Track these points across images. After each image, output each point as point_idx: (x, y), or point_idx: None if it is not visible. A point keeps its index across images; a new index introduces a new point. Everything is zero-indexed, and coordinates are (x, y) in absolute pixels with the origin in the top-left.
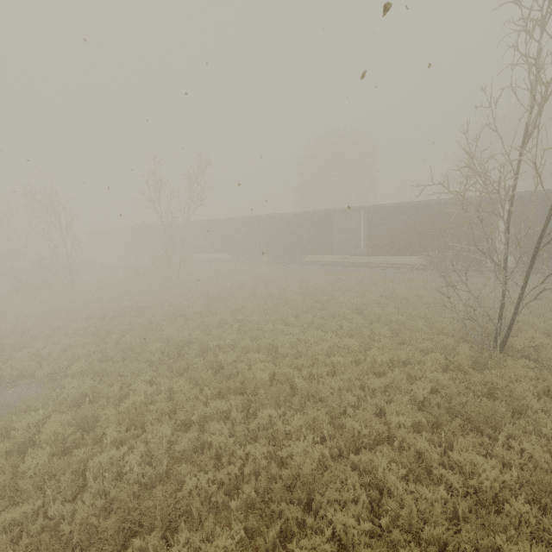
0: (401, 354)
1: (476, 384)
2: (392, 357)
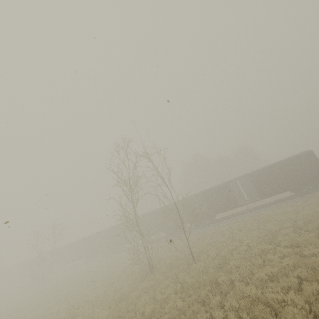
0: (118, 286)
1: (133, 288)
2: (115, 288)
